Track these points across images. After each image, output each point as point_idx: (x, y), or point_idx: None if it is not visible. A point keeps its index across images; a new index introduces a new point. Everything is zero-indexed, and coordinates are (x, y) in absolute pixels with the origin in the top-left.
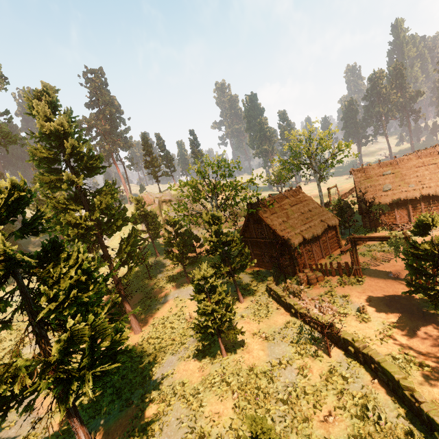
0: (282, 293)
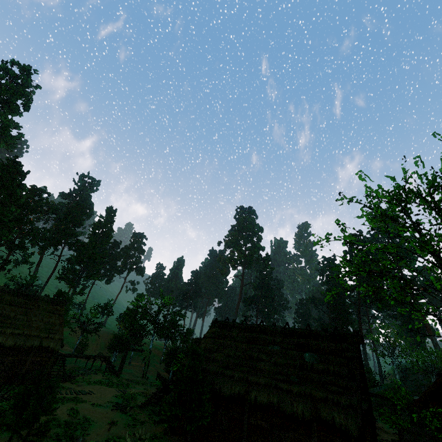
0: None
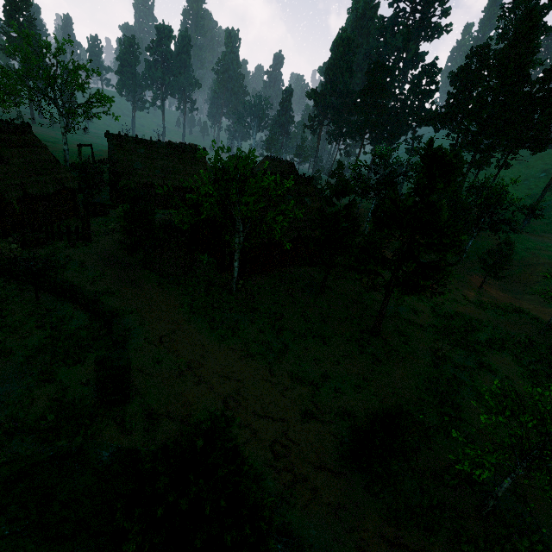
0: None
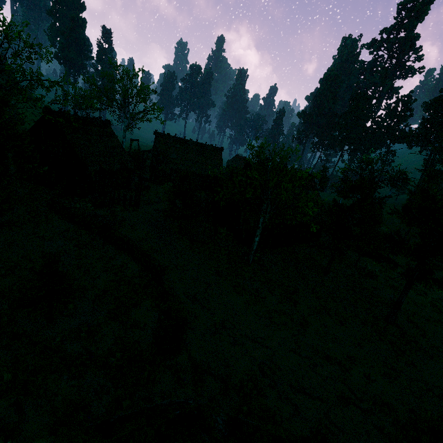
0: (69, 206)
